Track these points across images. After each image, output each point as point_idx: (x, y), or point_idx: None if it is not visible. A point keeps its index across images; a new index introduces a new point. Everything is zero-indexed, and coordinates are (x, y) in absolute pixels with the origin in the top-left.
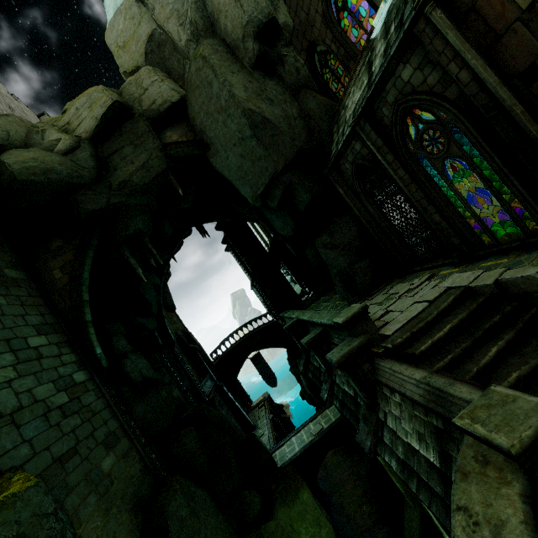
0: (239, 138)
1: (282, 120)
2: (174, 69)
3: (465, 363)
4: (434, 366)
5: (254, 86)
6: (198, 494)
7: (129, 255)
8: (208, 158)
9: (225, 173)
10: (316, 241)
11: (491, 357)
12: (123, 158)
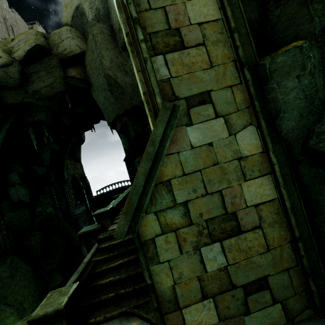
0: (103, 88)
1: (129, 86)
2: (87, 31)
3: (107, 262)
4: (96, 257)
5: (118, 60)
6: (23, 267)
7: (31, 132)
8: (91, 91)
9: (98, 103)
10: (137, 158)
11: (115, 265)
12: (39, 77)
